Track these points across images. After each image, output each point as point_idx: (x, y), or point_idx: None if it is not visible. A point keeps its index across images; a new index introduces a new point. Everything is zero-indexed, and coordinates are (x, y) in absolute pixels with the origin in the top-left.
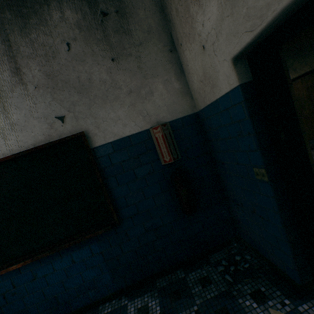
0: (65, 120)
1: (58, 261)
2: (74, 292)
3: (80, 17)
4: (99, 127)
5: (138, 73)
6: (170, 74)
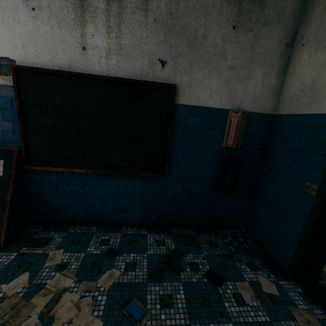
0: (165, 67)
1: (107, 182)
2: (109, 209)
3: None
4: (190, 88)
5: (248, 53)
6: (273, 68)
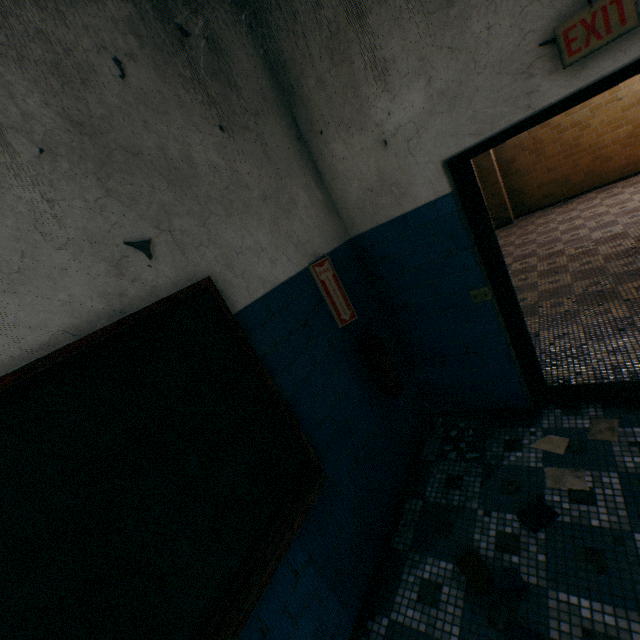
0: (155, 252)
1: None
2: None
3: (134, 14)
4: (234, 267)
5: (268, 165)
6: (307, 176)
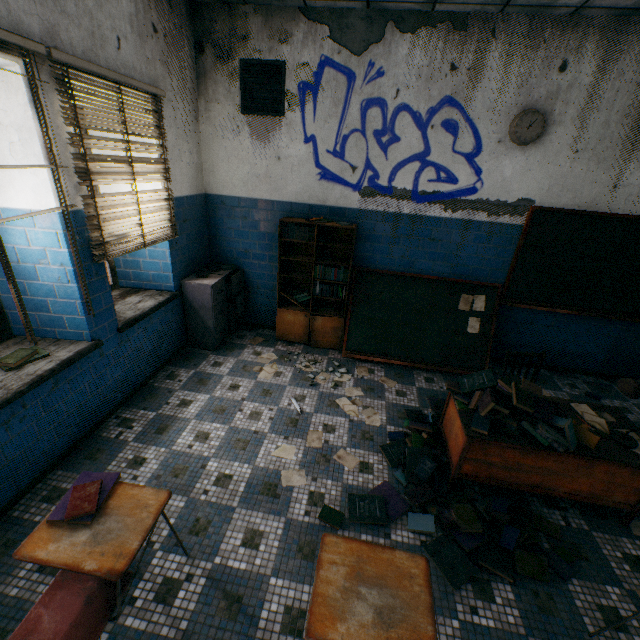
0: None
1: (577, 324)
2: (566, 353)
3: None
4: None
5: None
6: None
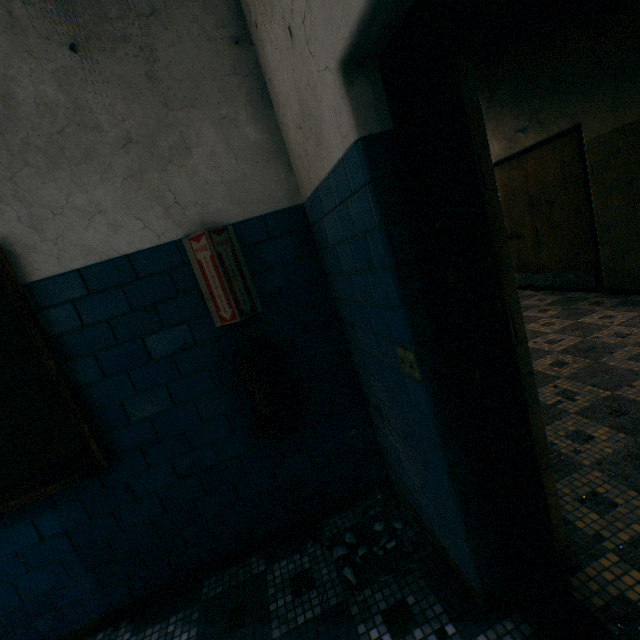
0: None
1: None
2: None
3: None
4: (44, 230)
5: (149, 93)
6: (234, 104)
